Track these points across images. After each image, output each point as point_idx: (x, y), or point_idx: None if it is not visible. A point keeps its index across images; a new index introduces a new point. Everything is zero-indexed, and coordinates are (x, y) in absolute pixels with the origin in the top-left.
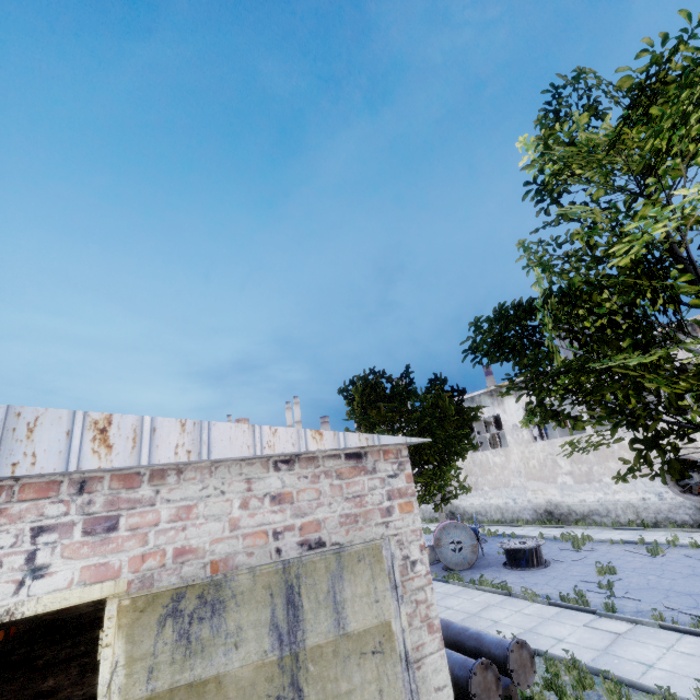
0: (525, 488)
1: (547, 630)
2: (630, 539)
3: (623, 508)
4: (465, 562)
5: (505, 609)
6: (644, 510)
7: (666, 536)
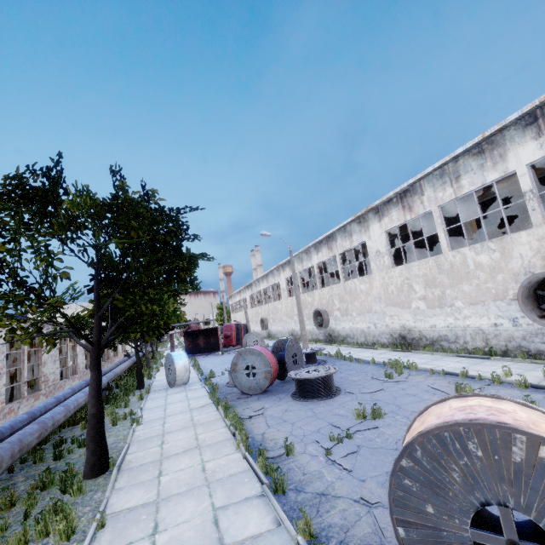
0: (384, 313)
1: (174, 506)
2: (459, 370)
3: (473, 334)
4: (257, 387)
5: (199, 457)
6: (495, 337)
7: (505, 368)
